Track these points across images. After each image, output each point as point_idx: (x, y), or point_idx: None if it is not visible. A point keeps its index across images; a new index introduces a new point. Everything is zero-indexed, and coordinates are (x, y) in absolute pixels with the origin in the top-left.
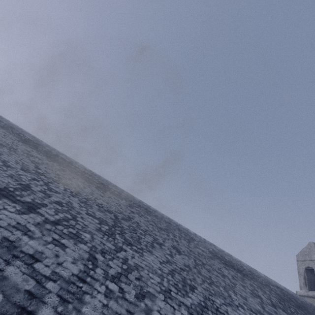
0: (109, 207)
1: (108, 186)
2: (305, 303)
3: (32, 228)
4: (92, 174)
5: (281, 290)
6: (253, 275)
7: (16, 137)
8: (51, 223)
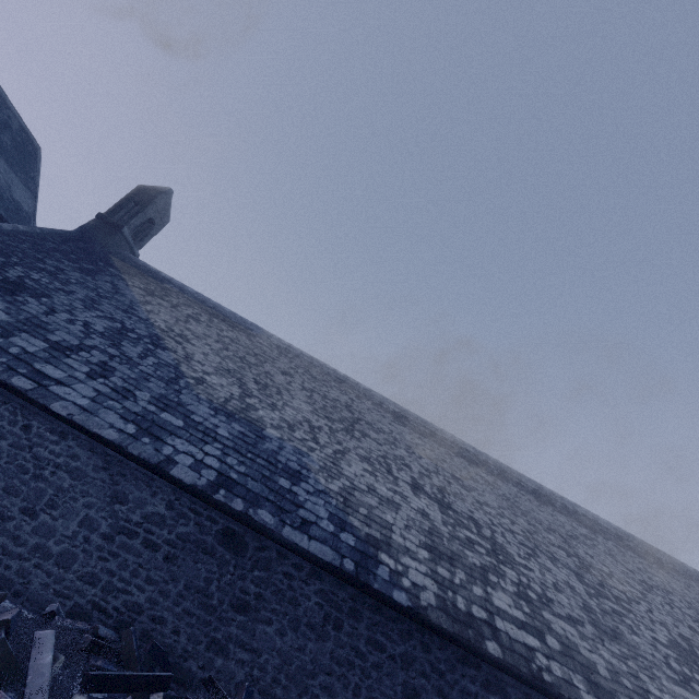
0: None
1: (654, 554)
2: None
3: None
4: (627, 536)
5: None
6: None
7: (526, 492)
8: None
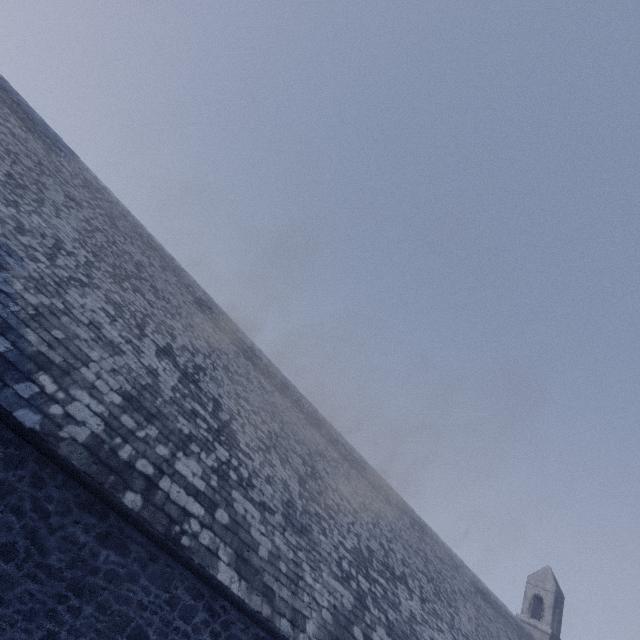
0: (411, 542)
1: (386, 490)
2: (528, 634)
3: (425, 616)
4: (371, 471)
5: (515, 622)
6: (498, 607)
7: (300, 411)
8: (422, 601)
